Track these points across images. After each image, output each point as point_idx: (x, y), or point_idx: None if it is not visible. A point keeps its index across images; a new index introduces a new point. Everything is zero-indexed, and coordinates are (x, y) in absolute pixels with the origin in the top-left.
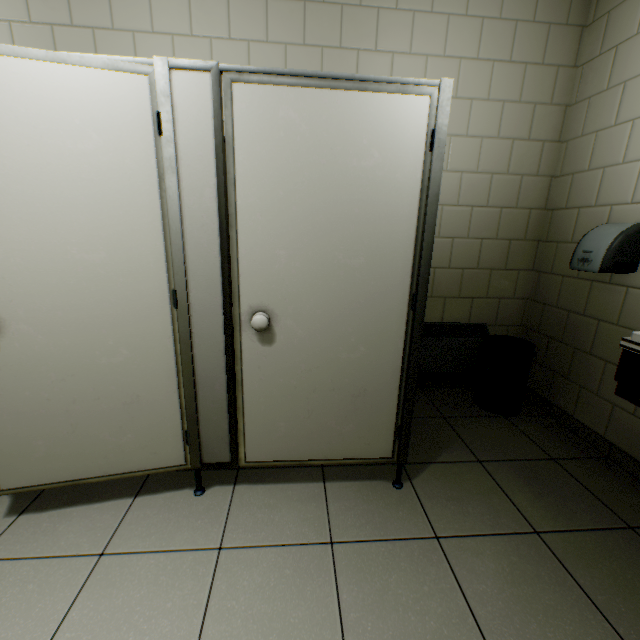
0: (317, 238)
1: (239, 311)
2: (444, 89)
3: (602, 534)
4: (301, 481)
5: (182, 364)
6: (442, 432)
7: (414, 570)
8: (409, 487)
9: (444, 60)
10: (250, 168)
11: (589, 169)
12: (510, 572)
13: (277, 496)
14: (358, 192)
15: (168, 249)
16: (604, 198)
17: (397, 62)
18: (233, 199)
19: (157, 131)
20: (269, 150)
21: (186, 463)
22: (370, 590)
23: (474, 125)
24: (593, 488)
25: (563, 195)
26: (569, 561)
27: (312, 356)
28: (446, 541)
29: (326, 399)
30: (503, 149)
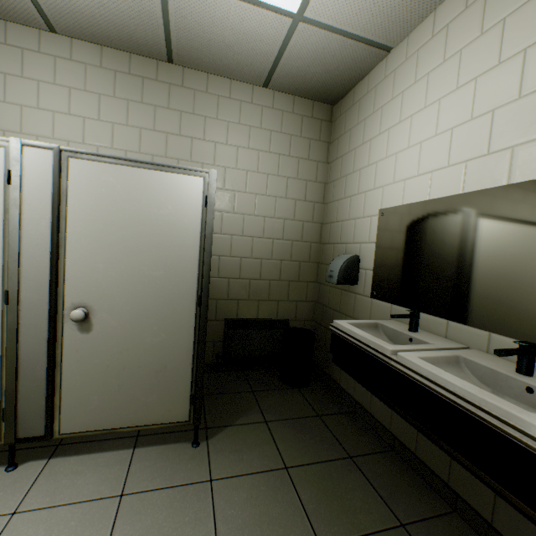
0: (128, 256)
1: (63, 307)
2: (212, 175)
3: (330, 463)
4: (114, 449)
5: (7, 349)
6: (247, 402)
7: (183, 506)
8: (204, 445)
9: (249, 150)
10: (79, 209)
11: (336, 221)
12: (256, 498)
13: (87, 464)
14: (158, 229)
15: (6, 260)
16: (343, 239)
17: (218, 148)
18: (64, 228)
19: (7, 181)
20: (94, 199)
21: (0, 439)
22: (141, 527)
23: (271, 189)
24: (337, 433)
25: (327, 235)
26: (301, 484)
27: (123, 341)
28: (217, 482)
29: (134, 375)
30: (290, 205)
